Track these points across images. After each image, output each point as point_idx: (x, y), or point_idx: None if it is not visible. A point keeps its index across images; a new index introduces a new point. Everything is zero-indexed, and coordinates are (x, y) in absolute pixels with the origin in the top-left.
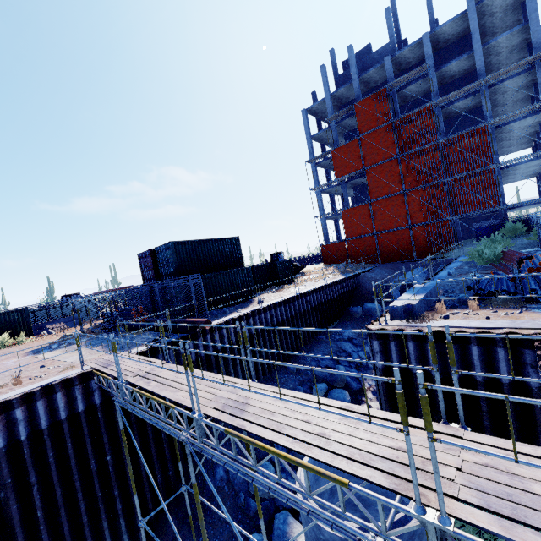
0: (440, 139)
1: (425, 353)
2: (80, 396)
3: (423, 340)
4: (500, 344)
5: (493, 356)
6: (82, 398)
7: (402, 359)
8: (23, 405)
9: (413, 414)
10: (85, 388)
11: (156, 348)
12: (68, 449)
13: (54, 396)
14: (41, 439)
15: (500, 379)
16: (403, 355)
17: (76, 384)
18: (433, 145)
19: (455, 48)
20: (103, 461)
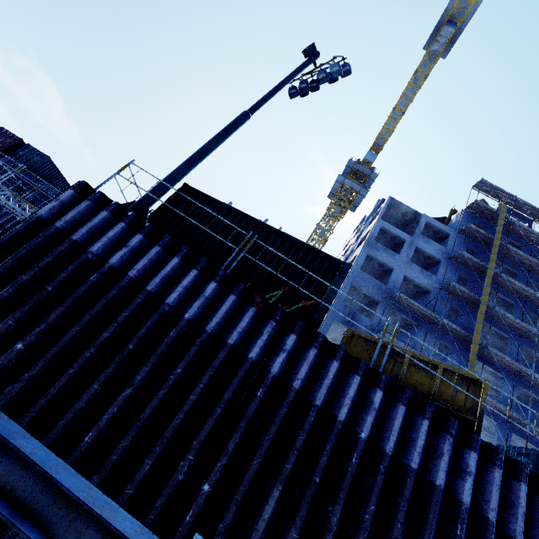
0: None
1: None
2: None
3: None
4: None
5: None
6: None
7: None
8: None
9: None
10: None
11: None
12: None
13: None
14: None
15: None
16: None
17: None
18: None
19: None
20: None
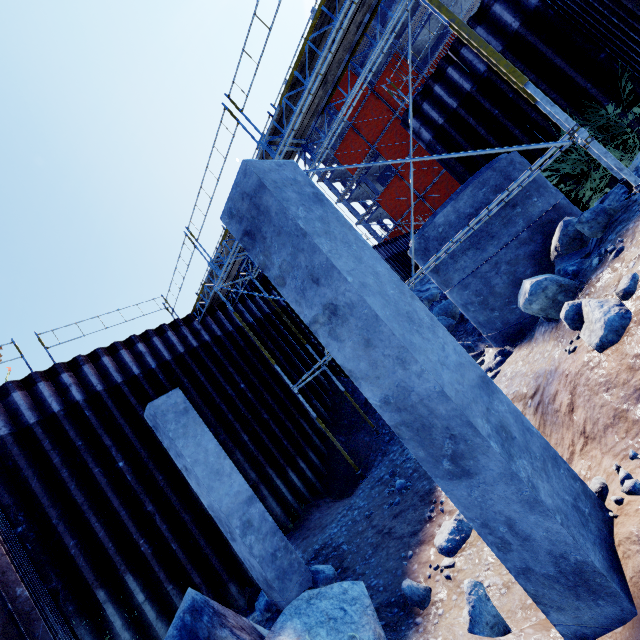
0: (423, 72)
1: (452, 83)
2: (189, 335)
3: (443, 74)
4: (491, 3)
5: (496, 21)
6: (192, 337)
7: (441, 111)
8: (141, 342)
9: (483, 148)
10: (191, 331)
11: (242, 297)
12: (199, 377)
13: (165, 335)
14: (171, 370)
15: (513, 30)
16: (440, 107)
17: (181, 325)
18: (420, 82)
19: (389, 3)
20: (239, 390)
